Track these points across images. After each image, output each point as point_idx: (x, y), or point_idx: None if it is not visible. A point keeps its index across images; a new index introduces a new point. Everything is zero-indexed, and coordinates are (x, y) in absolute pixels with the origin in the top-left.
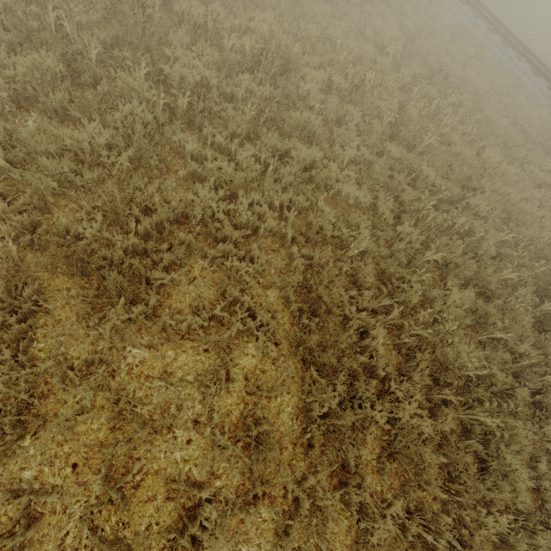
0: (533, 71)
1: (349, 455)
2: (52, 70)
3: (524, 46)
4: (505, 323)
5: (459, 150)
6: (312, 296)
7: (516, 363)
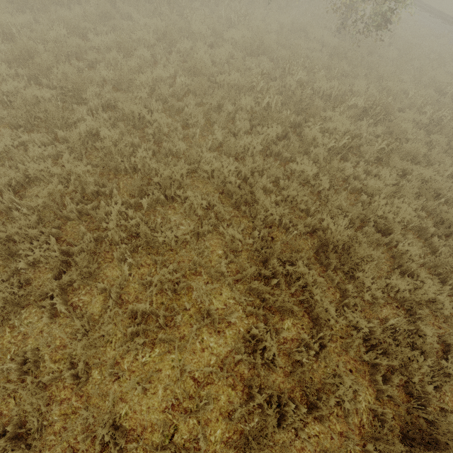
0: None
1: None
2: (277, 132)
3: None
4: None
5: None
6: None
7: None
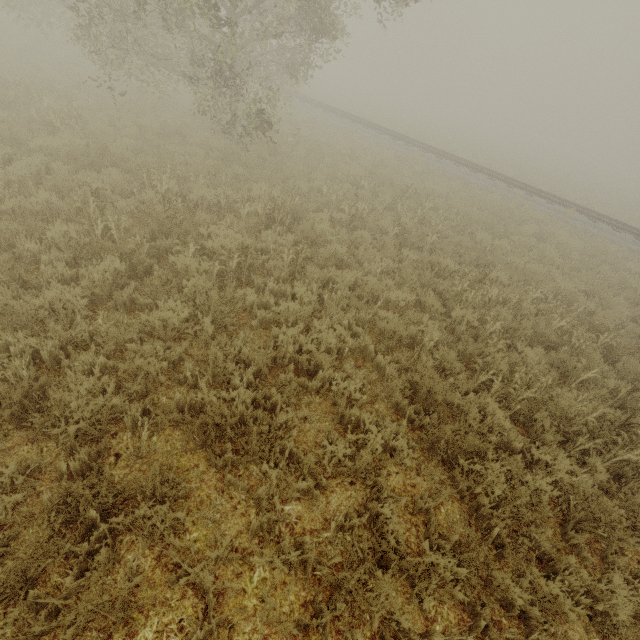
0: (471, 170)
1: (540, 539)
2: (118, 269)
3: (454, 156)
4: (585, 363)
5: (458, 240)
6: (422, 392)
7: (615, 397)
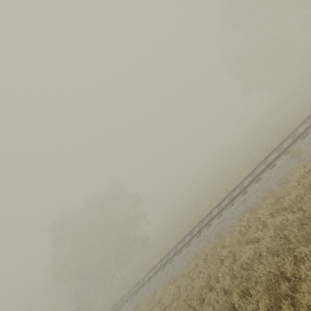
0: None
1: None
2: None
3: None
4: None
5: None
6: None
7: None
